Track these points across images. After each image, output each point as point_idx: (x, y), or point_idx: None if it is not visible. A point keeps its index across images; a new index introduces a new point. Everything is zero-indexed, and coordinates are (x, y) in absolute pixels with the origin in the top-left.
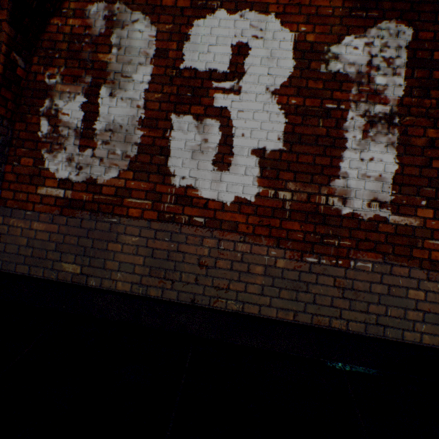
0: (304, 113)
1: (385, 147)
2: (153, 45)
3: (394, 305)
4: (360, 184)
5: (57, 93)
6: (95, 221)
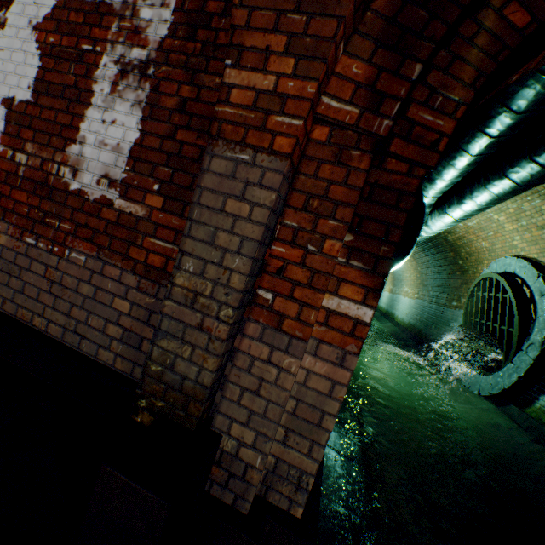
0: (59, 56)
1: (132, 107)
2: None
3: (98, 314)
4: (96, 154)
5: None
6: None
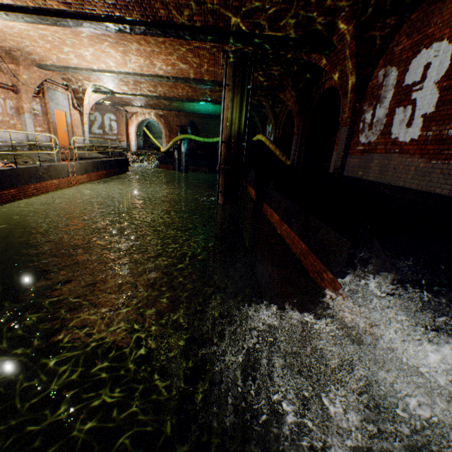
0: (447, 89)
1: None
2: (395, 80)
3: None
4: None
5: (365, 112)
6: (367, 156)
